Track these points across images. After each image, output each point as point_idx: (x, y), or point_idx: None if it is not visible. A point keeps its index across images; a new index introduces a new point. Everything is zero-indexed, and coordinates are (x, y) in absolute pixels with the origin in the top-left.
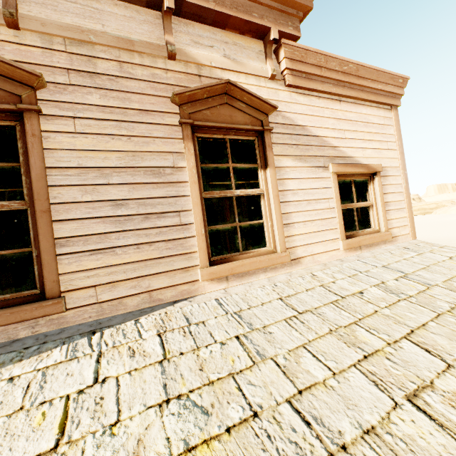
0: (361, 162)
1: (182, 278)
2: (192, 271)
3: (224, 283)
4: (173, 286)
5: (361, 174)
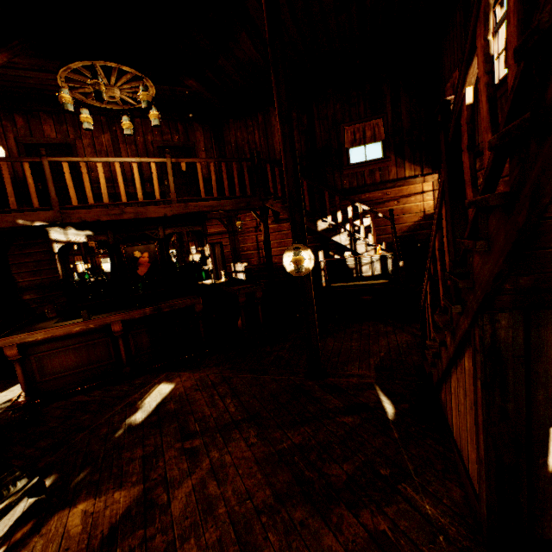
0: None
1: None
2: None
3: None
4: None
5: None
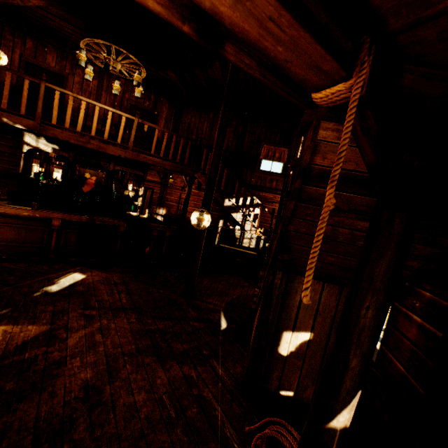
0: None
1: None
2: None
3: None
4: None
5: None
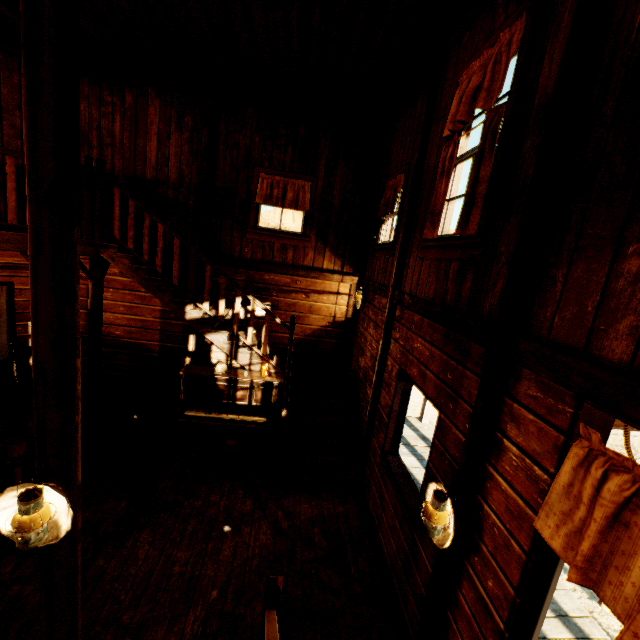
0: None
1: None
2: None
3: None
4: None
5: None
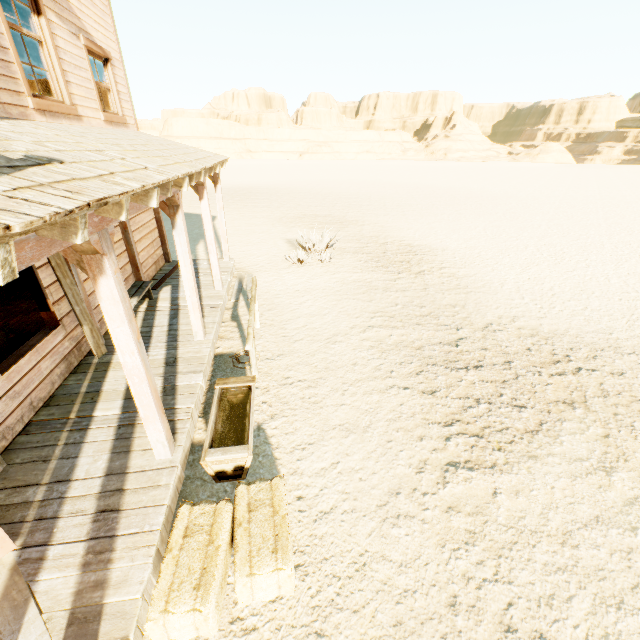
0: (98, 44)
1: (18, 100)
2: (22, 97)
3: (45, 118)
4: (15, 105)
5: (99, 56)
